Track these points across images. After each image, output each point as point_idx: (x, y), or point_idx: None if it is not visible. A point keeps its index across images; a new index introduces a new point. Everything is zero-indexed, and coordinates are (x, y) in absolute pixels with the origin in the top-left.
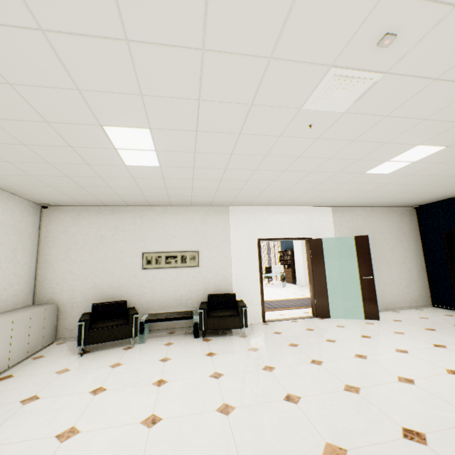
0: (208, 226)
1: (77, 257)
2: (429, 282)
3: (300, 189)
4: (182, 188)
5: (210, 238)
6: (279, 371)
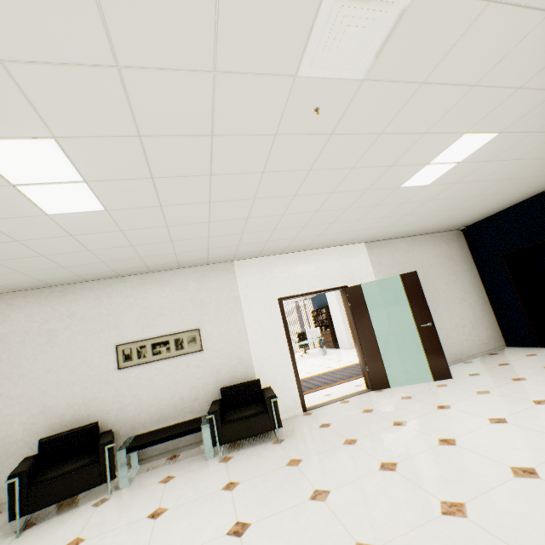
0: (208, 292)
1: (11, 369)
2: (497, 317)
3: (321, 222)
4: (156, 243)
5: (213, 308)
6: (337, 497)
